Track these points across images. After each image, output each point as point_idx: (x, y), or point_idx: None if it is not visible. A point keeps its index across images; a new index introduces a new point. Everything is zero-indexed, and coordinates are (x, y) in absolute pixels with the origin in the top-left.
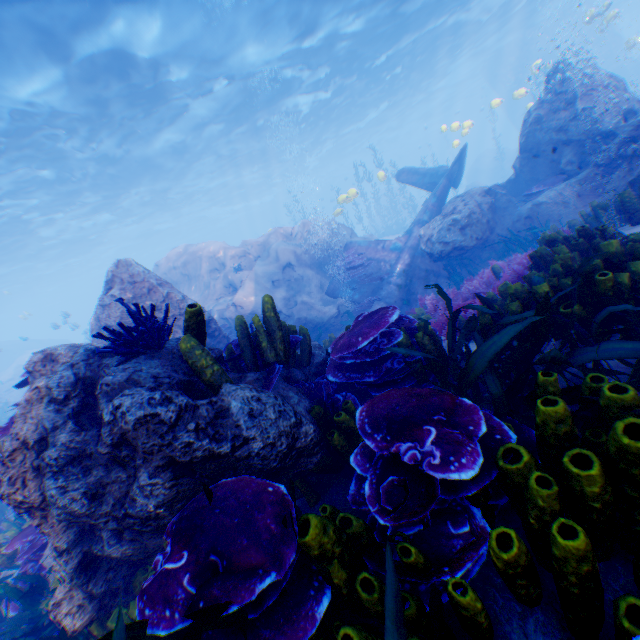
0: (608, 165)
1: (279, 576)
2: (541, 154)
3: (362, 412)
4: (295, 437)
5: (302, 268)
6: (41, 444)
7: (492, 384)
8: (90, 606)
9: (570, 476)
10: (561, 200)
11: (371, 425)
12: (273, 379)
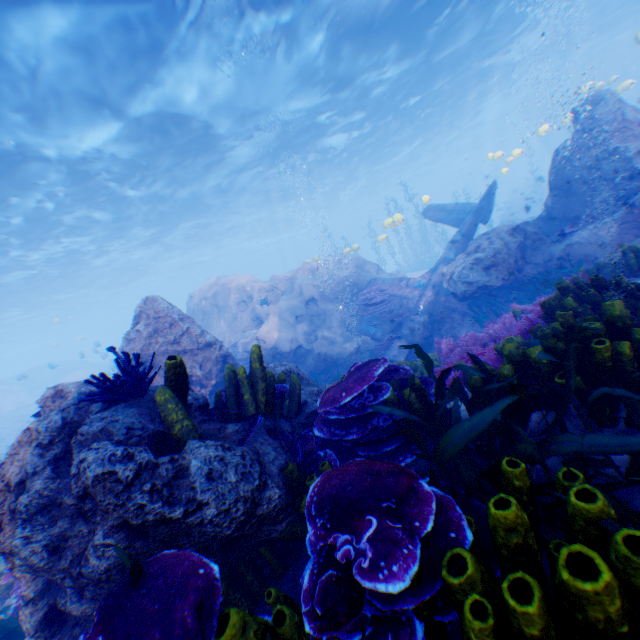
0: None
1: None
2: (572, 191)
3: (316, 486)
4: (256, 503)
5: (325, 302)
6: (21, 488)
7: (463, 464)
8: None
9: (508, 608)
10: (595, 239)
11: (317, 505)
12: (251, 433)
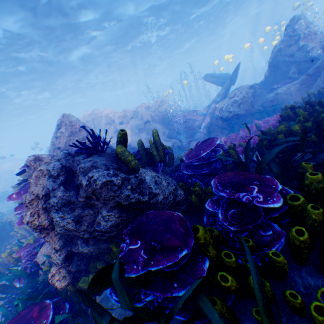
0: (313, 75)
1: (187, 250)
2: (279, 68)
3: (214, 182)
4: (176, 195)
5: (154, 123)
6: (46, 197)
7: (275, 170)
8: (69, 277)
9: None
10: (289, 92)
11: (221, 186)
12: (159, 170)
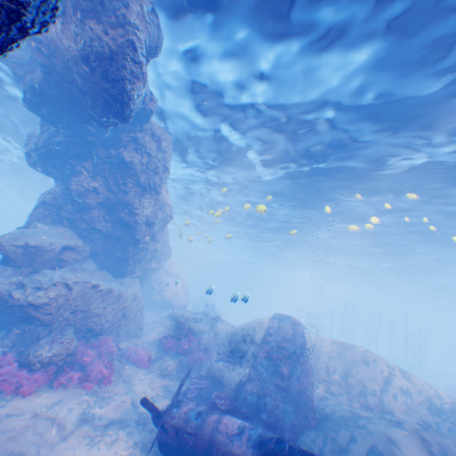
0: None
1: None
2: None
3: None
4: None
5: None
6: None
7: None
8: None
9: None
10: None
11: None
12: None
